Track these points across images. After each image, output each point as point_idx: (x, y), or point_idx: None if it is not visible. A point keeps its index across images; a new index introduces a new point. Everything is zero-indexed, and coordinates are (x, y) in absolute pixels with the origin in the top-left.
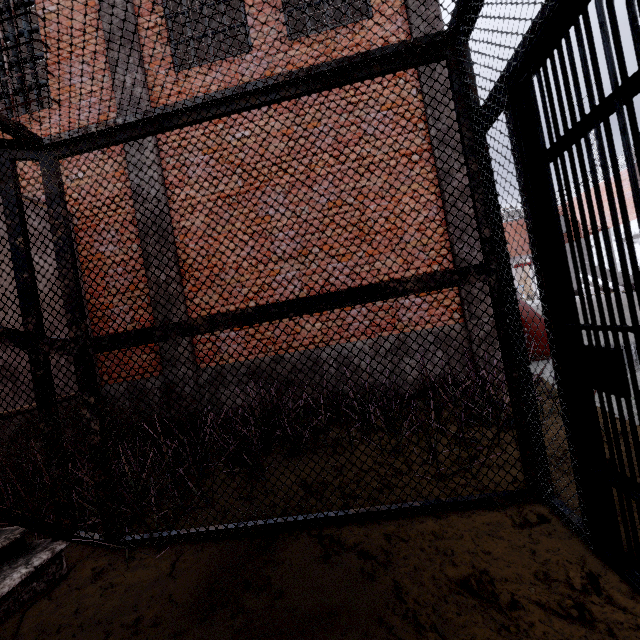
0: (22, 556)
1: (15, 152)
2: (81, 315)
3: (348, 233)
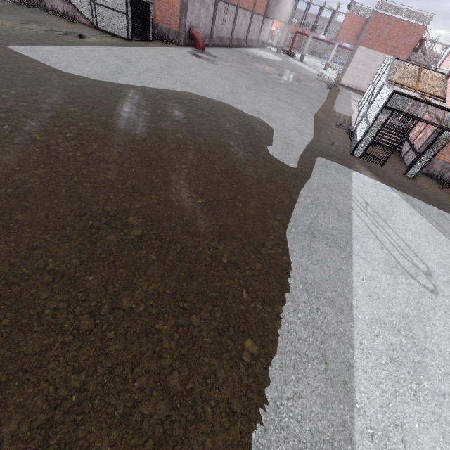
0: None
1: None
2: None
3: (166, 1)
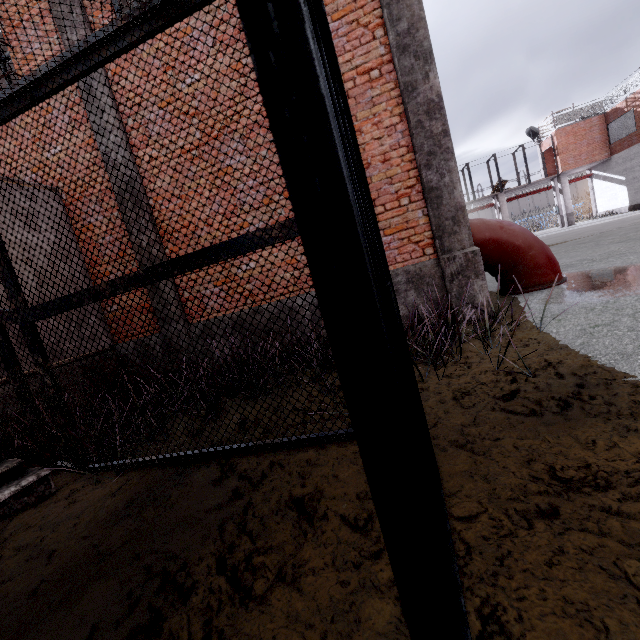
0: (18, 479)
1: None
2: (16, 289)
3: None
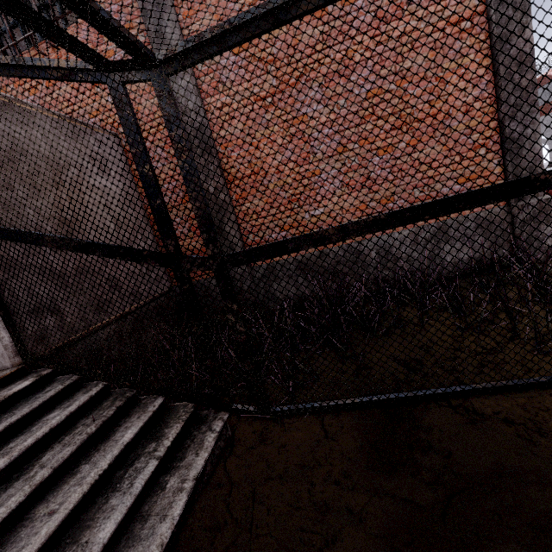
0: (201, 424)
1: (125, 74)
2: (215, 234)
3: (388, 124)
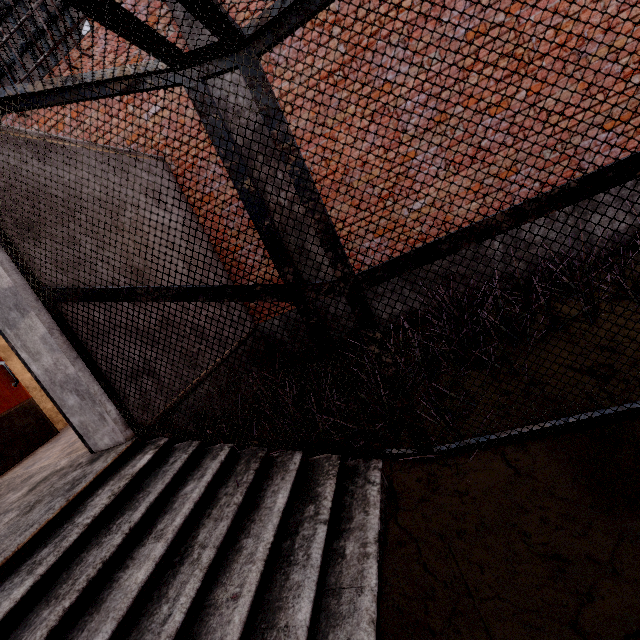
0: (354, 477)
1: (205, 67)
2: (342, 250)
3: (499, 71)
